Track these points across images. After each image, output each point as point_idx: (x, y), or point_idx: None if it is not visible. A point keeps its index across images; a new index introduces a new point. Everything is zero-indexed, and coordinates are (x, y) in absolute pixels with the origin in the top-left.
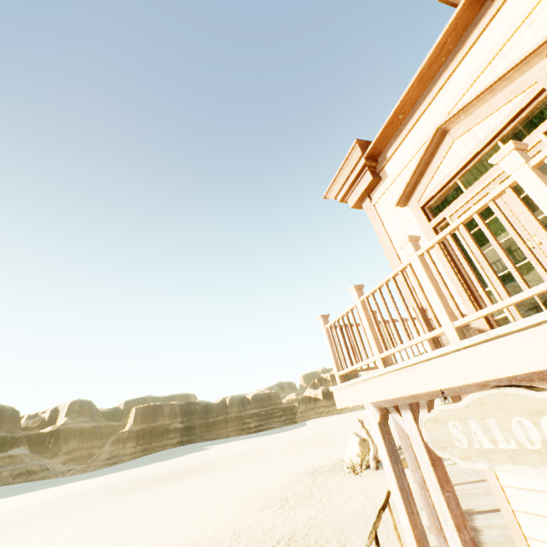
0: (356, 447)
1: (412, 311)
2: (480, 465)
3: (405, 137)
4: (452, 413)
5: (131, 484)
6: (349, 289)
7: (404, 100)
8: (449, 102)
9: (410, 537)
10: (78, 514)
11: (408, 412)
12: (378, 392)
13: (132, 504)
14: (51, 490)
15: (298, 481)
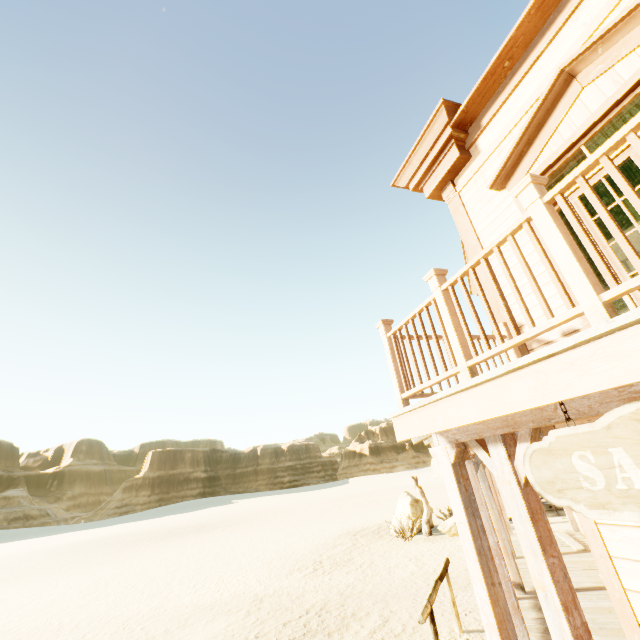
0: (407, 508)
1: (501, 328)
2: (626, 515)
3: (510, 94)
4: (581, 438)
5: (141, 536)
6: (427, 275)
7: (515, 37)
8: (580, 33)
9: (488, 616)
10: (76, 565)
11: (499, 446)
12: (460, 414)
13: (139, 558)
14: (51, 538)
15: (336, 543)
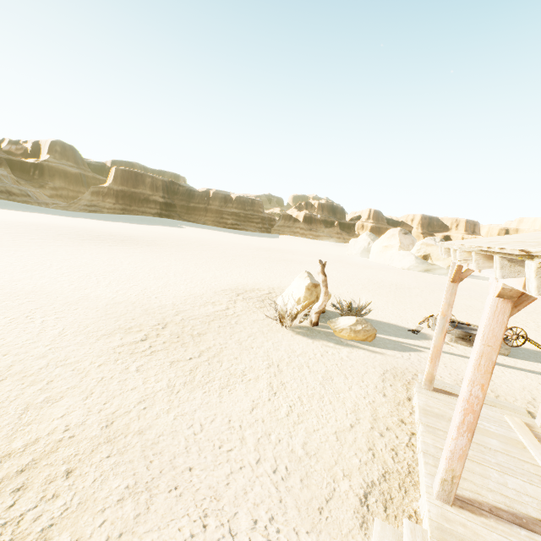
0: (301, 290)
1: None
2: None
3: None
4: None
5: (73, 232)
6: None
7: None
8: None
9: None
10: None
11: None
12: None
13: (25, 253)
14: (18, 213)
15: (210, 301)
